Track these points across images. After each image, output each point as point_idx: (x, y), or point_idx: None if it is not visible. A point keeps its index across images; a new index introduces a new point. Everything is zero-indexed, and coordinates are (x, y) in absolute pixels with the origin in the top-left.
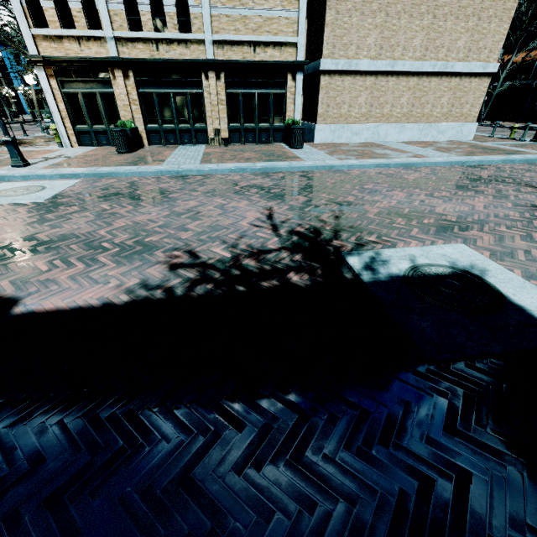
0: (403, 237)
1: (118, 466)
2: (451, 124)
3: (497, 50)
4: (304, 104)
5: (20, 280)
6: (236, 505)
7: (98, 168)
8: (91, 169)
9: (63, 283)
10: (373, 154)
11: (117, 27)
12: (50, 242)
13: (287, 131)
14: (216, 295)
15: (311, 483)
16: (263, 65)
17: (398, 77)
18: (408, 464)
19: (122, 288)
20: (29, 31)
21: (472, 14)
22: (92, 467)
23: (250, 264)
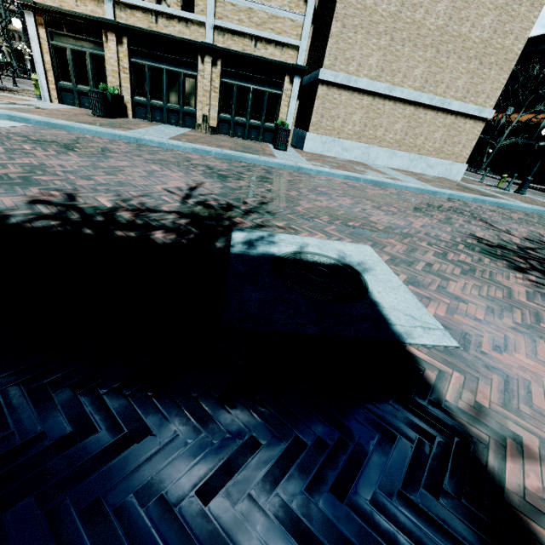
0: (313, 230)
1: None
2: (442, 160)
3: (494, 97)
4: (303, 112)
5: None
6: None
7: (56, 119)
8: (48, 118)
9: None
10: (352, 169)
11: None
12: None
13: (275, 132)
14: (52, 231)
15: None
16: (262, 61)
17: (396, 103)
18: (83, 411)
19: None
20: None
21: (475, 57)
22: None
23: (123, 216)
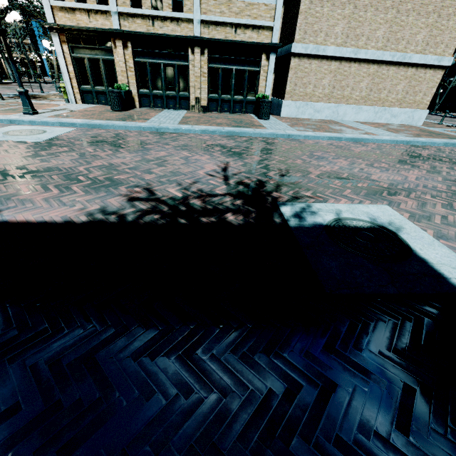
0: (335, 195)
1: (38, 342)
2: (404, 109)
3: (452, 46)
4: (275, 82)
5: (4, 197)
6: (125, 383)
7: (92, 120)
8: (87, 120)
9: (37, 202)
10: (329, 129)
11: (120, 3)
12: (37, 172)
13: (257, 104)
14: (160, 224)
15: (194, 375)
16: (241, 44)
17: (360, 64)
18: (283, 370)
19: (83, 211)
20: (49, 2)
21: (433, 11)
22: (17, 340)
23: (196, 204)
